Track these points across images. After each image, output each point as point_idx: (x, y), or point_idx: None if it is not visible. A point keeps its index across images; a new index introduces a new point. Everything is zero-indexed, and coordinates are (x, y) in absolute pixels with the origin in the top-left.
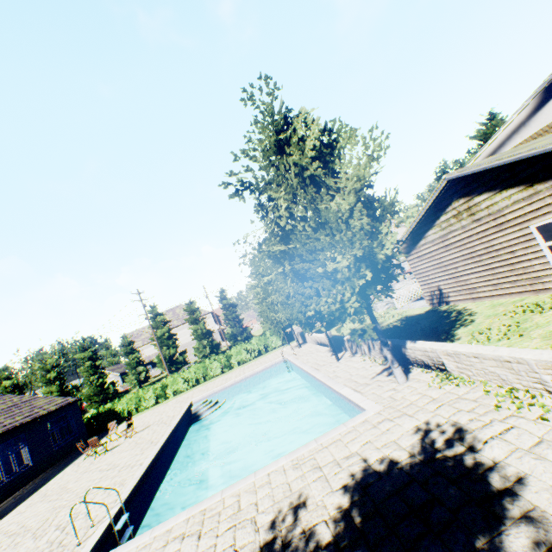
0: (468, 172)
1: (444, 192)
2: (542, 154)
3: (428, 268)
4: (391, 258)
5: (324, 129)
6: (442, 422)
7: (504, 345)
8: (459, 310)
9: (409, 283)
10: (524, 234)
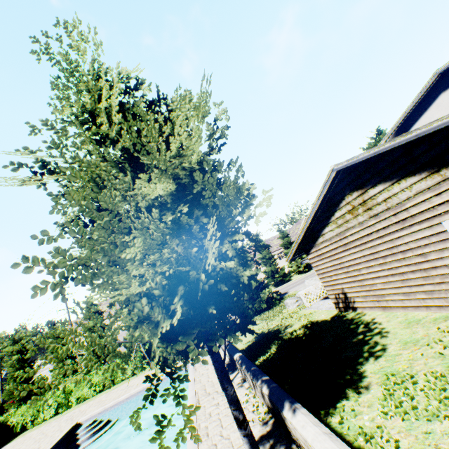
0: (358, 160)
1: (336, 185)
2: (446, 130)
3: (329, 268)
4: (233, 276)
5: (159, 97)
6: None
7: (448, 437)
8: (367, 322)
9: (318, 278)
10: (436, 232)
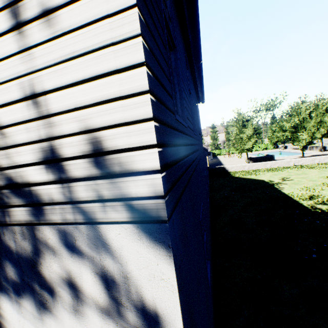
0: None
1: None
2: None
3: None
4: None
5: None
6: (327, 153)
7: None
8: None
9: None
10: None
